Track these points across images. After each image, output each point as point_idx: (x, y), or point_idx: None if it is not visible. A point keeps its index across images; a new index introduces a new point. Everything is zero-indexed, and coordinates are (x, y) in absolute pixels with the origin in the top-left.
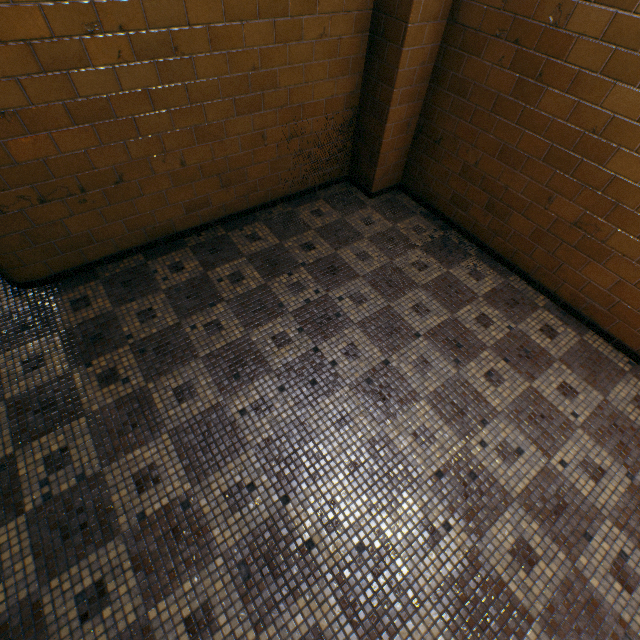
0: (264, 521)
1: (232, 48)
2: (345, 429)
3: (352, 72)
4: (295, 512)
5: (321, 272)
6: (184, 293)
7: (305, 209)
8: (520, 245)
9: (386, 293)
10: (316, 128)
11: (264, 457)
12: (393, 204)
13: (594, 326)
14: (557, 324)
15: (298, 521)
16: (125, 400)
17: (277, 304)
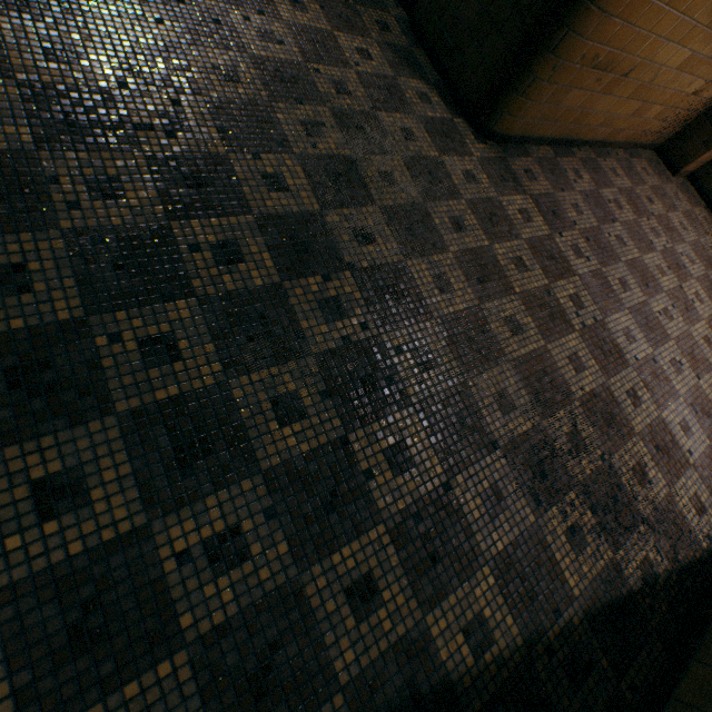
0: (691, 386)
1: None
2: (710, 348)
3: None
4: (703, 387)
5: (664, 227)
6: (591, 201)
7: (636, 163)
8: None
9: (702, 263)
10: (705, 93)
11: (678, 348)
12: (686, 189)
13: None
14: None
15: (706, 392)
16: (593, 274)
17: (648, 241)
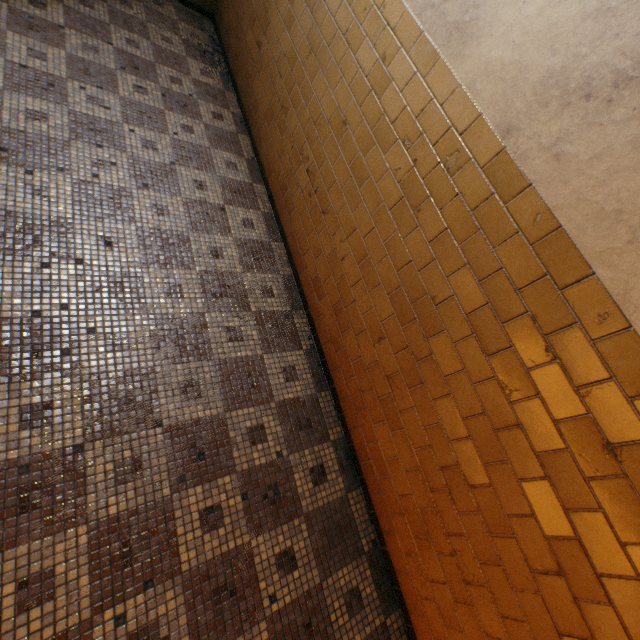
0: None
1: None
2: None
3: None
4: None
5: None
6: None
7: None
8: (241, 67)
9: (117, 22)
10: None
11: None
12: (195, 19)
13: (251, 134)
14: (230, 121)
15: None
16: None
17: None
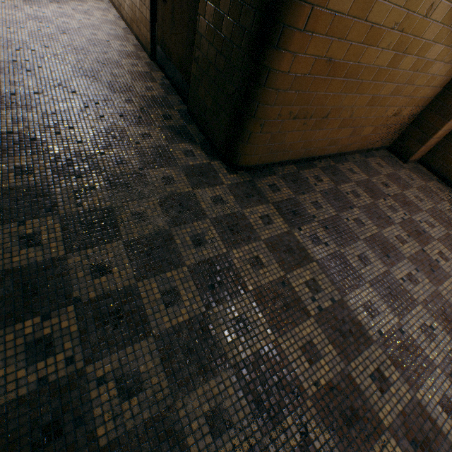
0: (449, 350)
1: (420, 56)
2: None
3: (439, 86)
4: None
5: (401, 202)
6: (330, 196)
7: (371, 161)
8: None
9: (442, 224)
10: (403, 113)
11: (428, 311)
12: (418, 170)
13: None
14: None
15: None
16: (332, 256)
17: (386, 216)
